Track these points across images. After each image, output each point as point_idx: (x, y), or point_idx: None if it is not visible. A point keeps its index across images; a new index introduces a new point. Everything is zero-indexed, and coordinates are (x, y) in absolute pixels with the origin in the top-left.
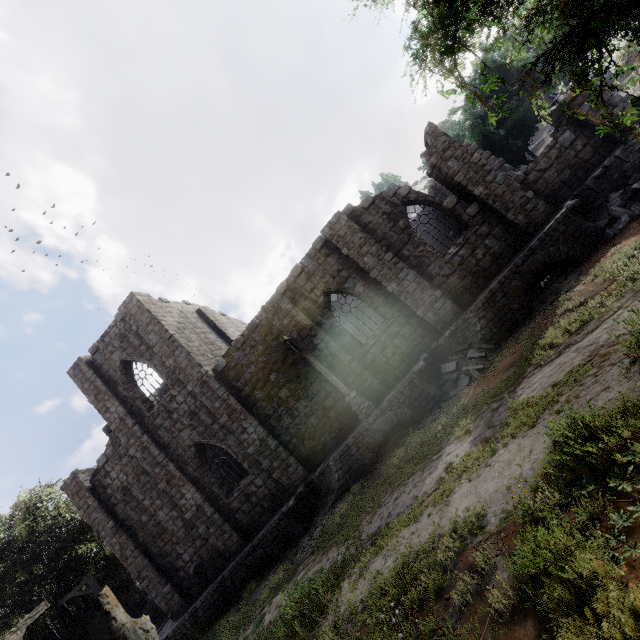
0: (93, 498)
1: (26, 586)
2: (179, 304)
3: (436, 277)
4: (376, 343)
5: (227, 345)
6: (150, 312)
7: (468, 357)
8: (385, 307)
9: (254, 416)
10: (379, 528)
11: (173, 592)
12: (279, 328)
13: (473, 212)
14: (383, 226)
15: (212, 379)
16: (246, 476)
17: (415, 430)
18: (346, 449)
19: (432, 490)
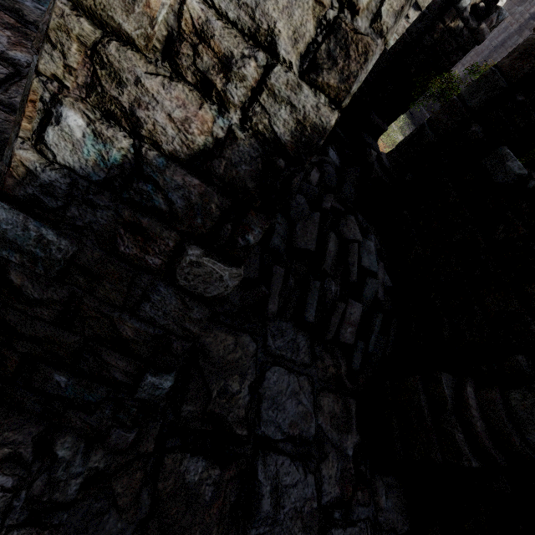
0: None
1: None
2: None
3: None
4: None
5: None
6: None
7: None
8: None
9: None
10: None
11: None
12: None
13: None
14: None
15: None
16: None
17: None
18: None
19: None
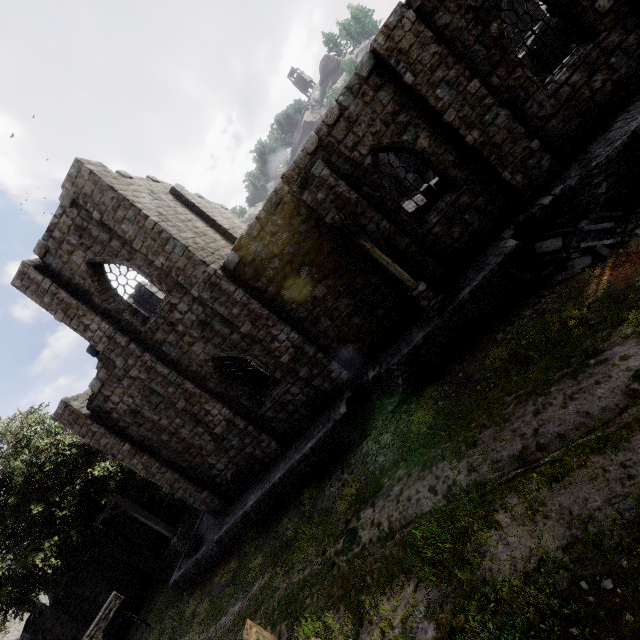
0: (97, 425)
1: (45, 512)
2: (145, 181)
3: (532, 120)
4: (440, 220)
5: (220, 236)
6: (114, 190)
7: (586, 230)
8: (457, 169)
9: (284, 321)
10: (526, 449)
11: (212, 497)
12: (311, 205)
13: (605, 6)
14: (466, 33)
15: (224, 280)
16: (278, 386)
17: (505, 325)
18: (414, 351)
19: (623, 406)
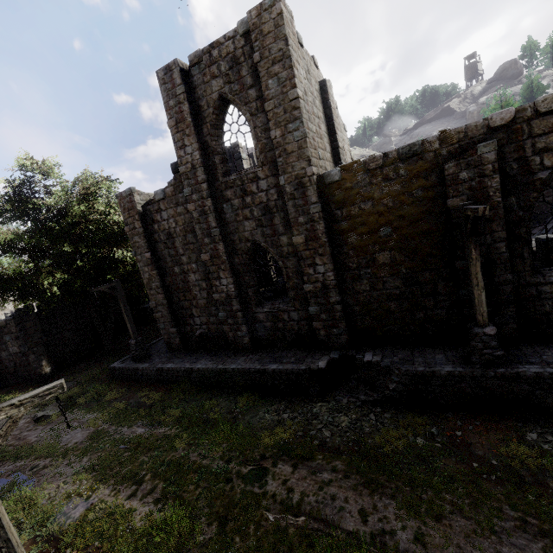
0: (140, 224)
1: (71, 254)
2: (309, 58)
3: None
4: None
5: (330, 149)
6: (287, 43)
7: None
8: None
9: (332, 258)
10: None
11: (176, 336)
12: (447, 178)
13: None
14: None
15: (313, 187)
16: (284, 301)
17: (546, 430)
18: (429, 376)
19: None
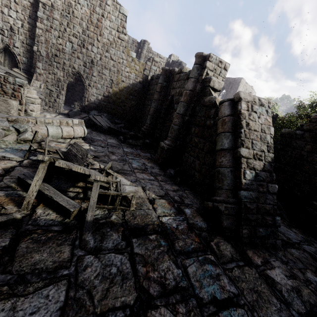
0: None
1: None
2: (249, 86)
3: None
4: None
5: None
6: (238, 86)
7: None
8: None
9: None
10: None
11: None
12: None
13: None
14: None
15: None
16: None
17: None
18: None
19: None
